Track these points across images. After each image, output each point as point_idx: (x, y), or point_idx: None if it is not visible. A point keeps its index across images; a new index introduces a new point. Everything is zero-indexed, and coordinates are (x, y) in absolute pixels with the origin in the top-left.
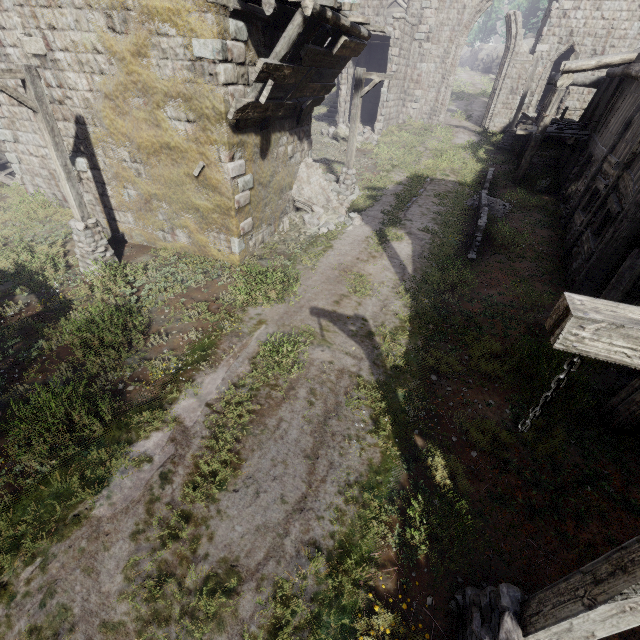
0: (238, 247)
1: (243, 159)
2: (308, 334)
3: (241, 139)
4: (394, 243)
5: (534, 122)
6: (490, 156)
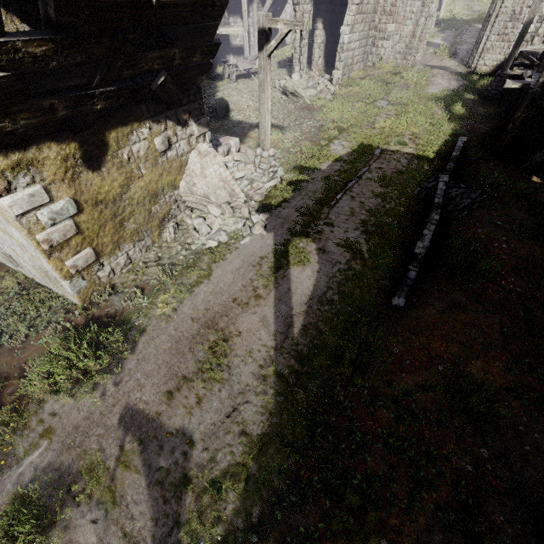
0: (71, 288)
1: (40, 183)
2: (92, 473)
3: (21, 158)
4: (294, 270)
5: (536, 65)
6: (470, 110)
